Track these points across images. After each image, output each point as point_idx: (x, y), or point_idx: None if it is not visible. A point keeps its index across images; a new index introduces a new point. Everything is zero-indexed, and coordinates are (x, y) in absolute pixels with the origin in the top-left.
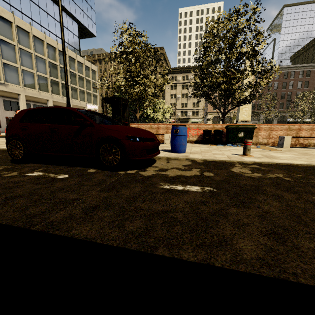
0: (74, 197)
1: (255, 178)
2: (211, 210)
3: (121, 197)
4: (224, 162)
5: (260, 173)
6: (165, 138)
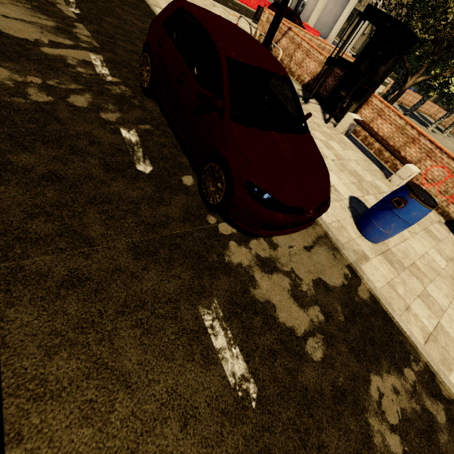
0: (95, 233)
1: (371, 450)
2: (170, 448)
3: (130, 287)
4: (401, 337)
5: (409, 444)
6: (400, 171)
